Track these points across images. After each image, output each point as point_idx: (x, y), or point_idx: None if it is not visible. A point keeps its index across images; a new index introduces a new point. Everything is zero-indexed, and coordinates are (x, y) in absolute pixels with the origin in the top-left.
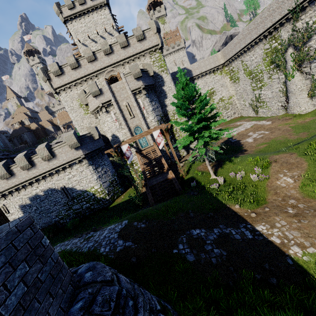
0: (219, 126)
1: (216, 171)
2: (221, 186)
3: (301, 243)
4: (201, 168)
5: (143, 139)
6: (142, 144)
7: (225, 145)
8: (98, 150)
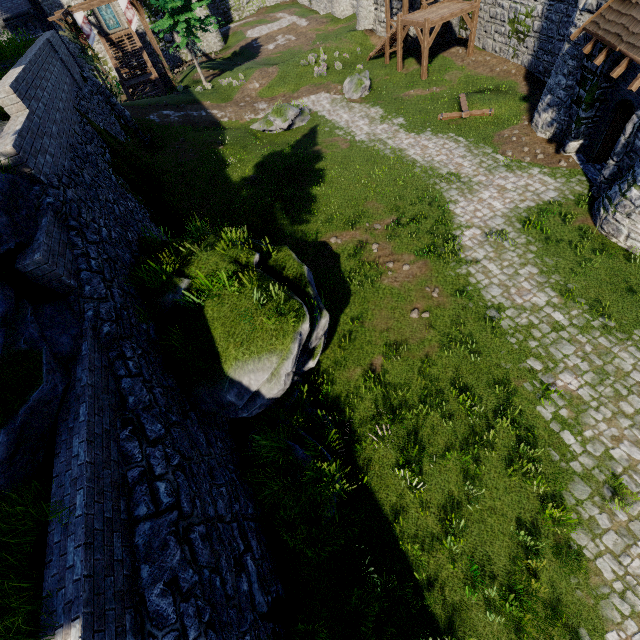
0: (256, 14)
1: (212, 80)
2: (206, 91)
3: (231, 118)
4: (198, 75)
5: (109, 11)
6: (108, 23)
7: (244, 51)
8: (24, 16)
